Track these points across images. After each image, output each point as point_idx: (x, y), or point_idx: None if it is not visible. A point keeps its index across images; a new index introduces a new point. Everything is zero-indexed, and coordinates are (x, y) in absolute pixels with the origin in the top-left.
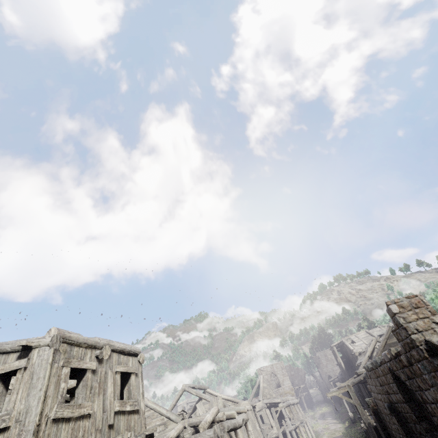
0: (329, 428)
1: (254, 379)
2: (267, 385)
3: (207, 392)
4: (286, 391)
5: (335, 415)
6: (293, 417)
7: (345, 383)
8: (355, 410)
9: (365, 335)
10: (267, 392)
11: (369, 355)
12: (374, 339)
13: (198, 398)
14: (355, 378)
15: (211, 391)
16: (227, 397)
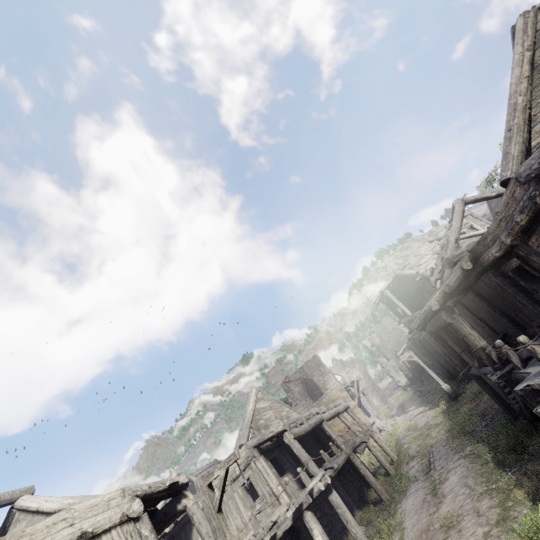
0: (416, 425)
1: (287, 401)
2: (274, 402)
3: (16, 510)
4: (333, 397)
5: (419, 400)
6: (332, 445)
7: (423, 309)
8: (467, 369)
9: (431, 245)
10: (273, 416)
11: (458, 238)
12: (458, 202)
13: (197, 470)
14: (448, 278)
15: (24, 503)
16: (60, 505)
